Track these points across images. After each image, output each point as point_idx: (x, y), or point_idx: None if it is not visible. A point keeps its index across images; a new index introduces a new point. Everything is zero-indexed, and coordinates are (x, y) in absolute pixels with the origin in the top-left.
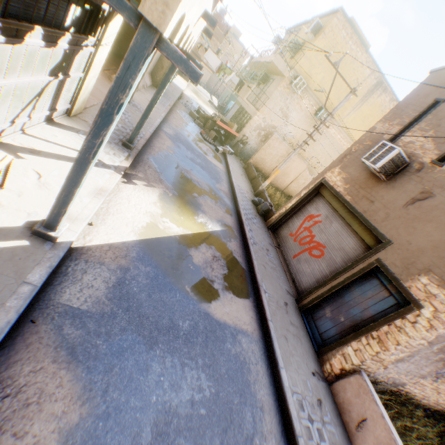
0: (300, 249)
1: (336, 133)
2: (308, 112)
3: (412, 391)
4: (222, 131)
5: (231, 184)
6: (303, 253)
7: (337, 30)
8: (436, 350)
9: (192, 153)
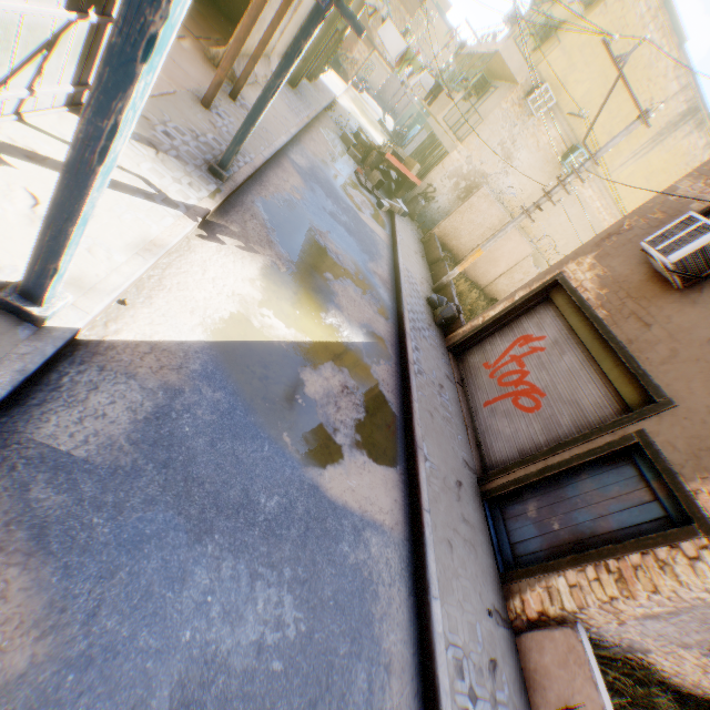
0: (498, 392)
1: (593, 198)
2: (549, 155)
3: (659, 662)
4: (393, 174)
5: (395, 266)
6: (503, 400)
7: (630, 1)
8: None
9: (334, 204)
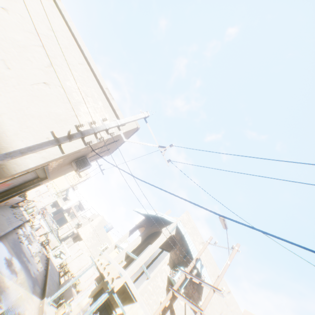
0: None
1: None
2: None
3: None
4: None
5: None
6: None
7: None
8: None
9: None
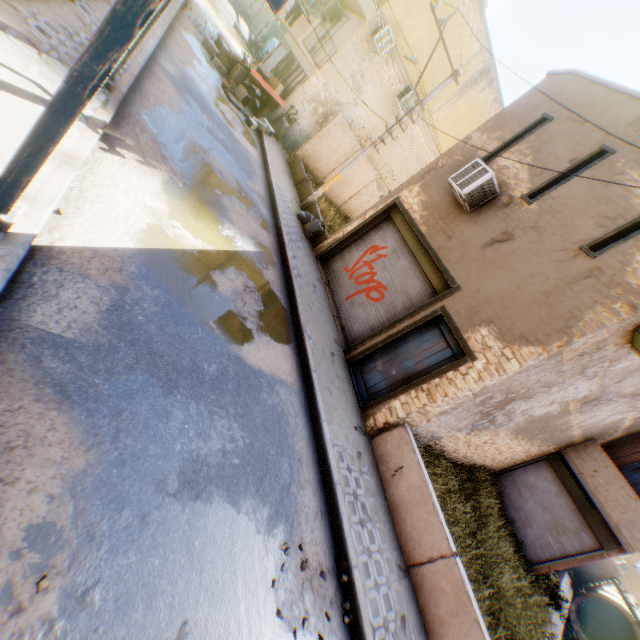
0: (355, 289)
1: (420, 135)
2: (389, 92)
3: (447, 445)
4: (256, 90)
5: (269, 185)
6: (359, 295)
7: None
8: (479, 402)
9: (210, 120)
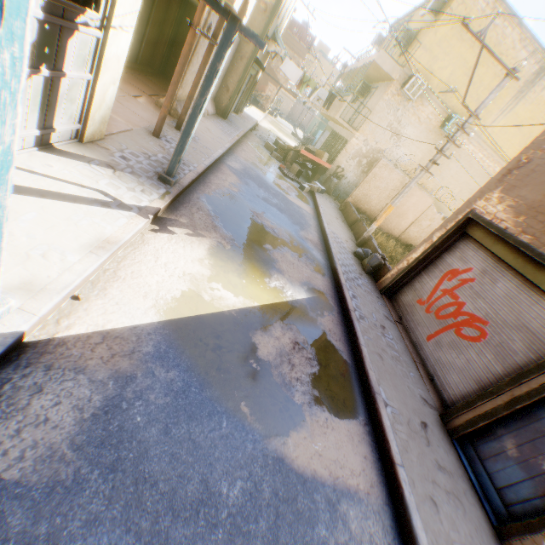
0: (437, 325)
1: (475, 151)
2: (430, 126)
3: None
4: (308, 165)
5: (322, 231)
6: (445, 332)
7: (470, 2)
8: None
9: (266, 191)
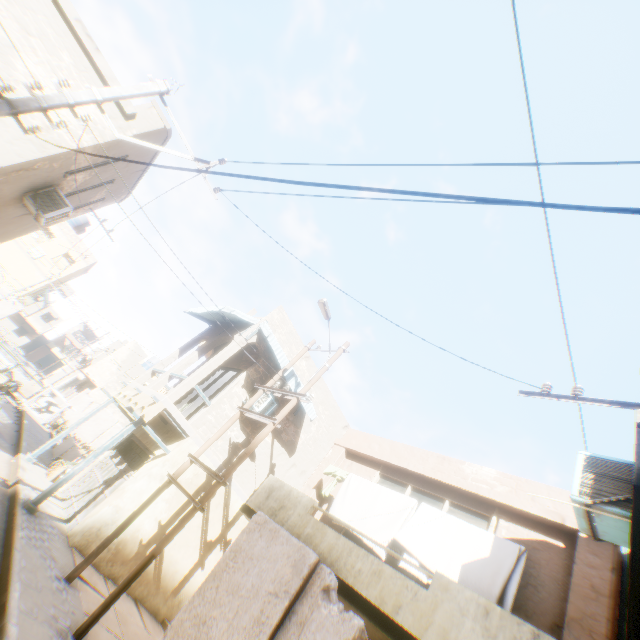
0: None
1: None
2: None
3: None
4: None
5: None
6: None
7: None
8: None
9: None
